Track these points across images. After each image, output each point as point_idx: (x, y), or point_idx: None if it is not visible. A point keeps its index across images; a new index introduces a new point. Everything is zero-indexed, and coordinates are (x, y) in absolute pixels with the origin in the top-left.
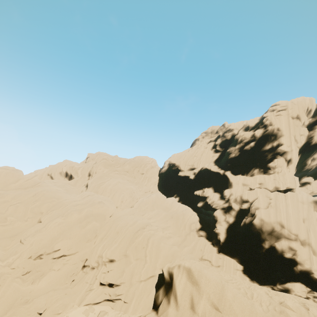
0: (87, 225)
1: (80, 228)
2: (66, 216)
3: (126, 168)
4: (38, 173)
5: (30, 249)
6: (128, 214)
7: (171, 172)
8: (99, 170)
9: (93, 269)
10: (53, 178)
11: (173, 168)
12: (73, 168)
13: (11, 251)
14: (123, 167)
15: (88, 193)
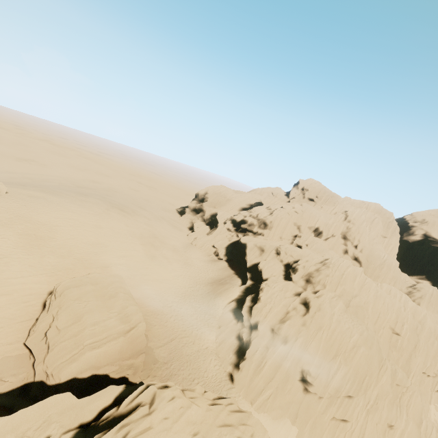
0: (433, 344)
1: (432, 348)
2: (419, 334)
3: (376, 232)
4: (284, 220)
5: (419, 369)
6: (433, 322)
7: (425, 246)
8: (363, 239)
9: (428, 376)
10: (301, 231)
11: (434, 244)
12: (327, 225)
13: (406, 368)
14: (374, 230)
15: (396, 291)
